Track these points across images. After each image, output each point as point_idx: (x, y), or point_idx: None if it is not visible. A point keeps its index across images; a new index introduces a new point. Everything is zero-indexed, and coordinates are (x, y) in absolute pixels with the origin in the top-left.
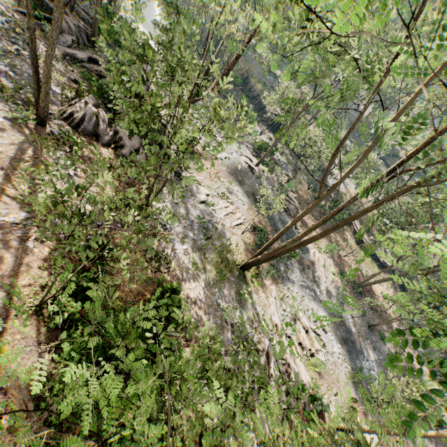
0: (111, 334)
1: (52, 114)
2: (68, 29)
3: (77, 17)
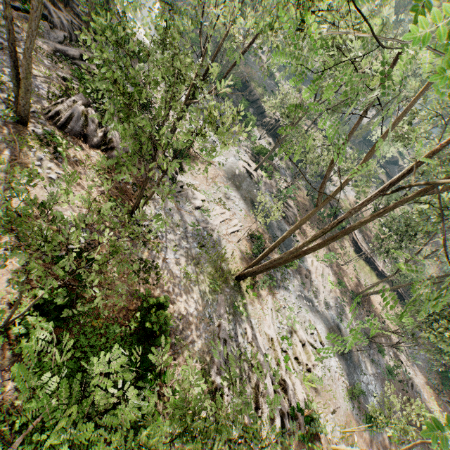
0: (89, 356)
1: (36, 112)
2: (60, 25)
3: (71, 13)
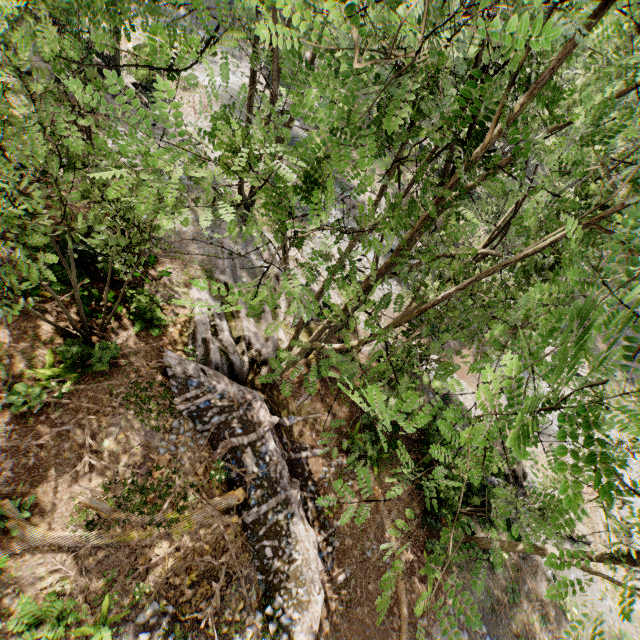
0: None
1: None
2: None
3: None
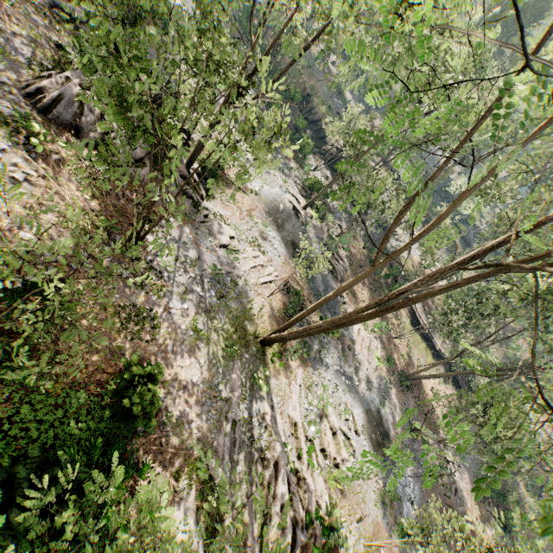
0: (34, 434)
1: (7, 84)
2: None
3: None
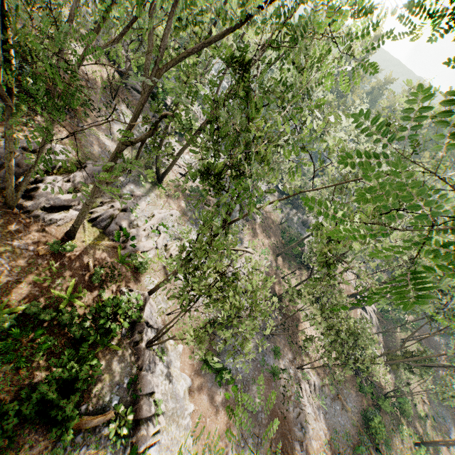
0: None
1: (99, 42)
2: None
3: None
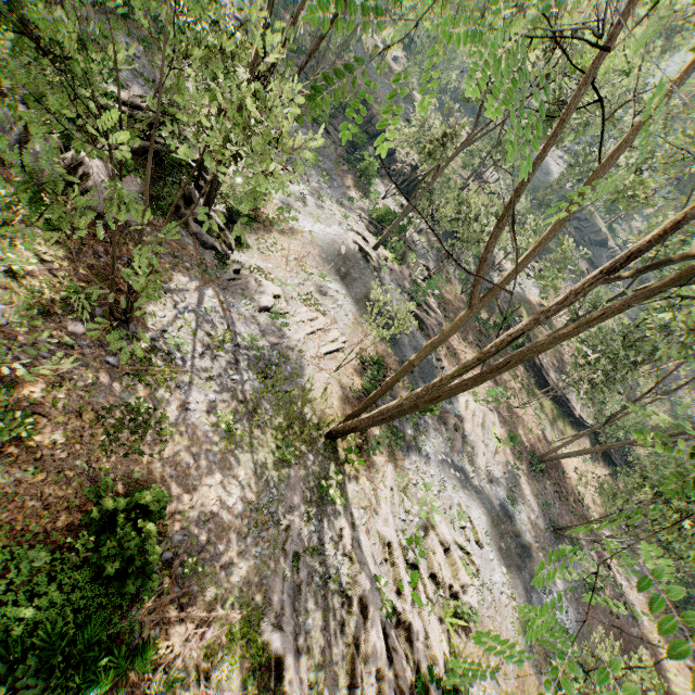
0: None
1: None
2: None
3: None
